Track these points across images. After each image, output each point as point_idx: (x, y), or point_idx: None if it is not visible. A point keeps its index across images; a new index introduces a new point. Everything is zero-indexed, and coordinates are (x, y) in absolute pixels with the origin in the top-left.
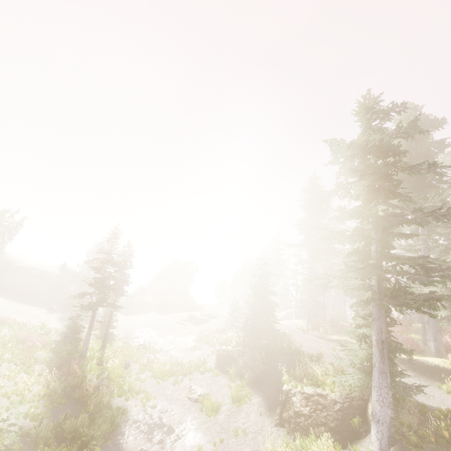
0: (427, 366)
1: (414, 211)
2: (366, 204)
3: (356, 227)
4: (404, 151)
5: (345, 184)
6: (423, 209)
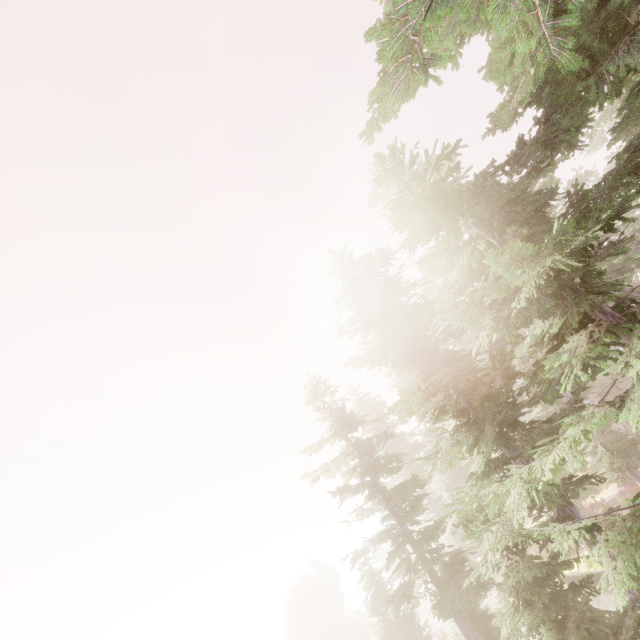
0: (579, 577)
1: (395, 494)
2: (372, 487)
3: (369, 541)
4: (362, 420)
5: (347, 471)
6: (398, 492)
